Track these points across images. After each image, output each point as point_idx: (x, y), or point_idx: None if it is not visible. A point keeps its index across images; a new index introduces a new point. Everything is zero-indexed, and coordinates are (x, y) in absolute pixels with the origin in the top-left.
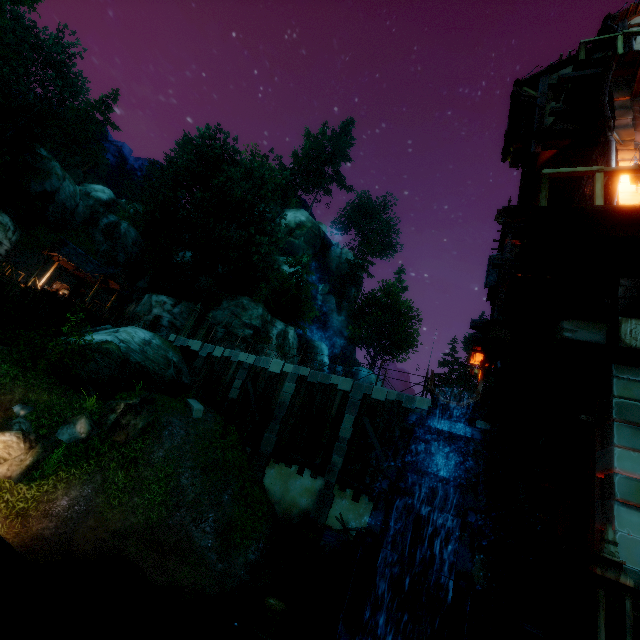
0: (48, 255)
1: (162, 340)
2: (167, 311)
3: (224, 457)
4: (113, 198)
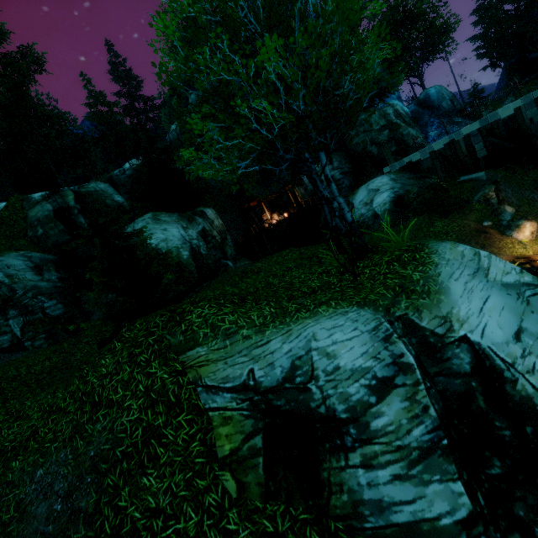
0: (248, 206)
1: (391, 174)
2: (332, 170)
3: (534, 177)
4: (142, 162)
